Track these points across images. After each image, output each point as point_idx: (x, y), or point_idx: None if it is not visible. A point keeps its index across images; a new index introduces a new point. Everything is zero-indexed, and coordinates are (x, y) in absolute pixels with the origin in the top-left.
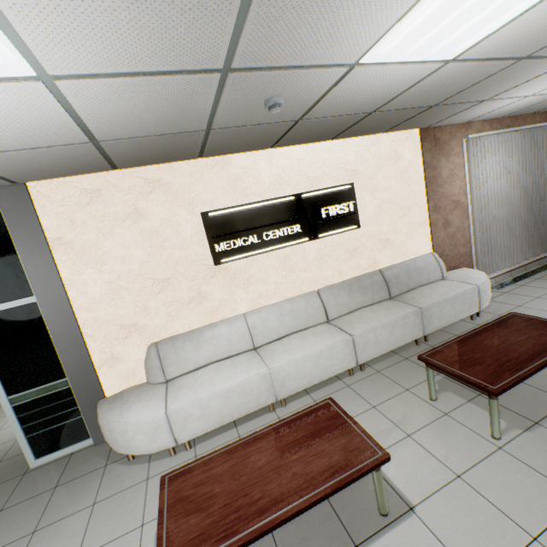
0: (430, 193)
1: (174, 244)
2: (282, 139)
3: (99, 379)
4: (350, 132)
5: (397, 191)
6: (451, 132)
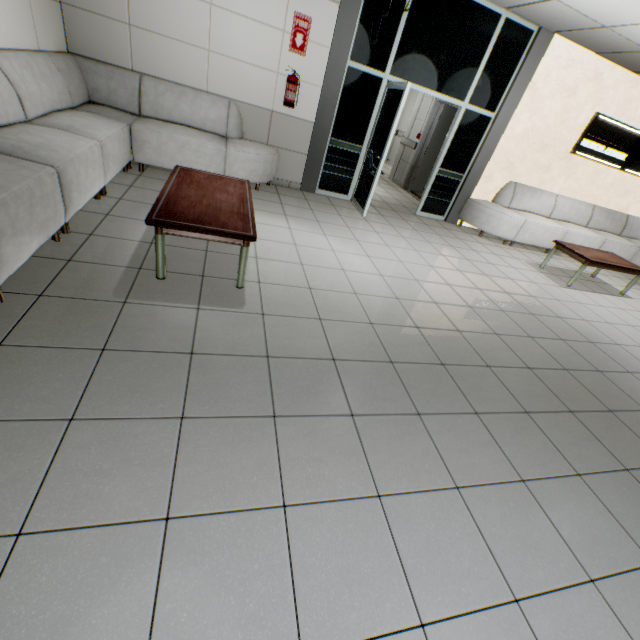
0: None
1: (568, 125)
2: None
3: (475, 186)
4: None
5: None
6: None
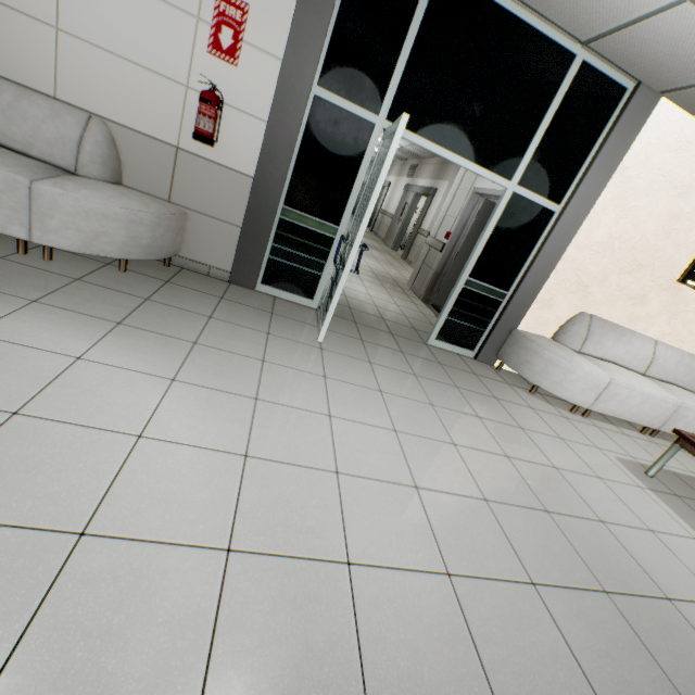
0: None
1: (676, 238)
2: None
3: (526, 312)
4: None
5: None
6: None
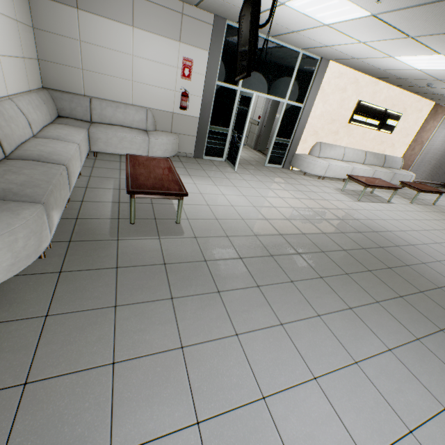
0: (418, 133)
1: (344, 108)
2: (403, 86)
3: (298, 146)
4: (420, 94)
5: (410, 126)
6: (443, 110)
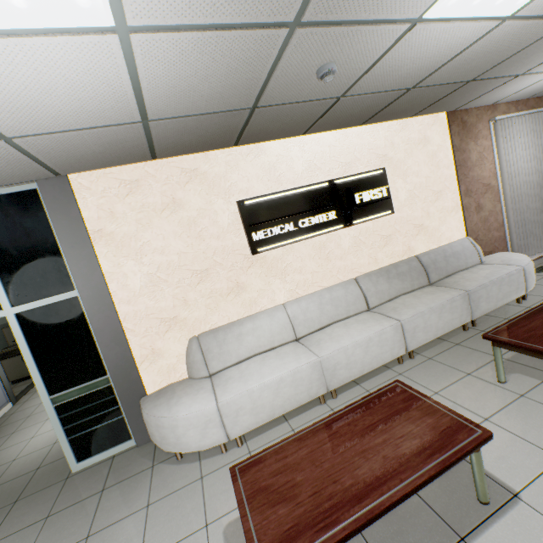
0: (460, 177)
1: (211, 233)
2: (317, 123)
3: (140, 376)
4: (382, 114)
5: (427, 176)
6: (478, 114)
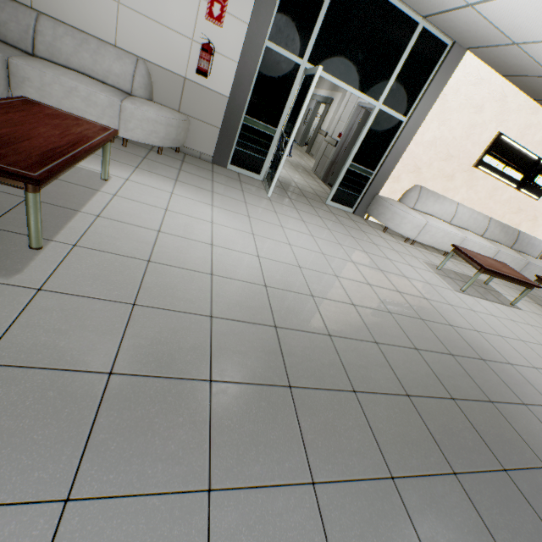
0: None
1: (473, 139)
2: None
3: (384, 184)
4: None
5: None
6: None
